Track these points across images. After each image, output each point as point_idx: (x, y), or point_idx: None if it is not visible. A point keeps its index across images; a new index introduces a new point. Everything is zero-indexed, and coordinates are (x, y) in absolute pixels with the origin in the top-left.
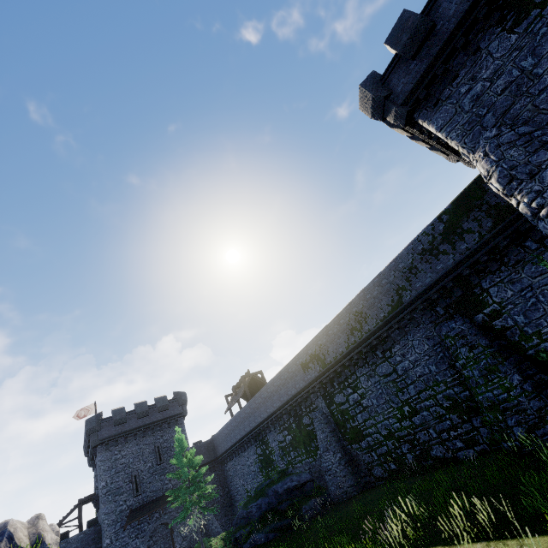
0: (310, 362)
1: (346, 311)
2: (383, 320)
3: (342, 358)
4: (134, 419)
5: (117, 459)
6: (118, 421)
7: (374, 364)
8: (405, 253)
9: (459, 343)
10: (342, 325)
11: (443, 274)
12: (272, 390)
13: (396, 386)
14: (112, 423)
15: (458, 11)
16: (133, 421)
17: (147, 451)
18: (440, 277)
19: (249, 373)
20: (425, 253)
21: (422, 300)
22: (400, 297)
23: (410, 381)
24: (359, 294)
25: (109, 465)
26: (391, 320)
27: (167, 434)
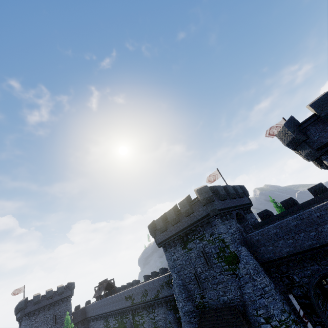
0: (128, 298)
1: (142, 286)
2: (152, 298)
3: (139, 304)
4: (45, 300)
5: (33, 324)
6: (36, 302)
7: (149, 312)
8: (161, 278)
9: (169, 325)
10: (140, 291)
11: (169, 295)
12: (113, 300)
13: (154, 325)
14: (33, 303)
15: (172, 231)
16: (44, 302)
17: (49, 318)
18: (169, 295)
19: (107, 280)
20: (166, 283)
21: (164, 299)
22: (158, 294)
23: (158, 326)
24: (147, 283)
25: (28, 327)
26: (155, 300)
27: (61, 307)
